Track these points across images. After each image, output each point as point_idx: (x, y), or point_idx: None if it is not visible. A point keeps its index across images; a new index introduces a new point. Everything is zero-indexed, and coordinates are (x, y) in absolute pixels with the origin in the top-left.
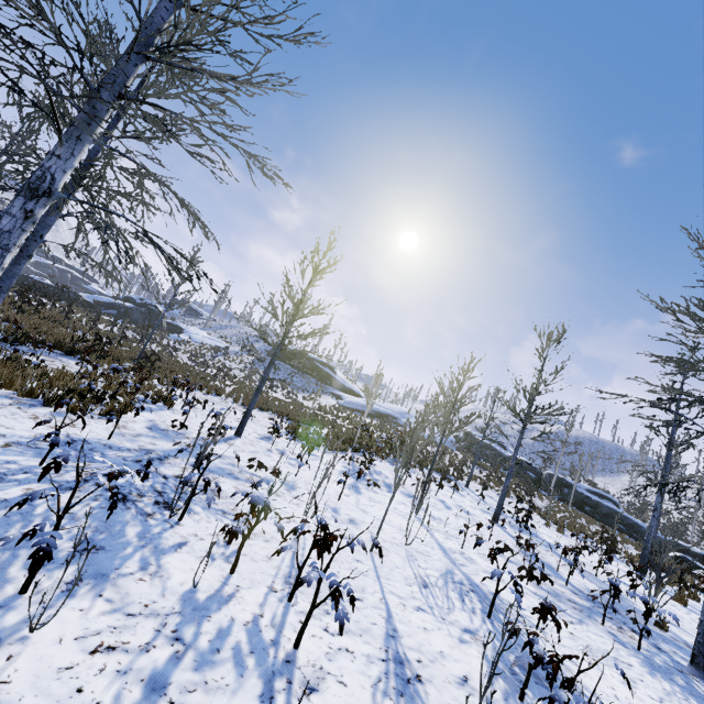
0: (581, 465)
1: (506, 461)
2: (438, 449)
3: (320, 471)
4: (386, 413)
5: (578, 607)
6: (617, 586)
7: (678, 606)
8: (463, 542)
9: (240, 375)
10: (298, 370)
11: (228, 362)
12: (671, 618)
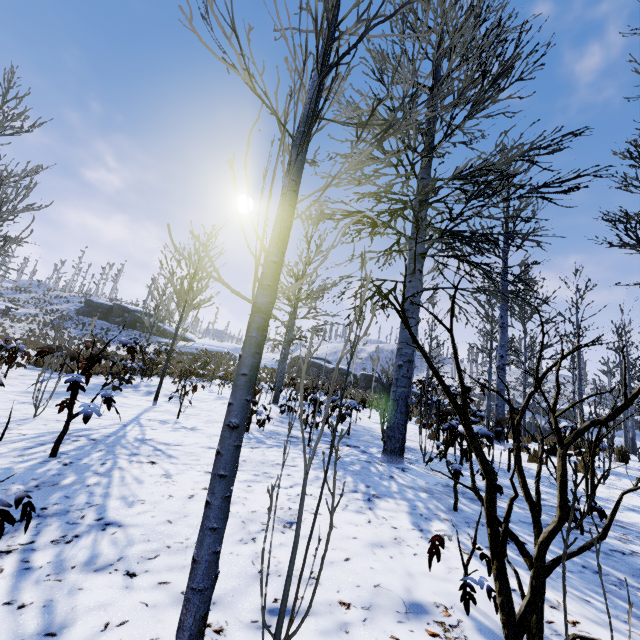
0: (377, 356)
1: (330, 372)
2: (177, 327)
3: (25, 385)
4: (217, 350)
5: (294, 440)
6: (348, 414)
7: (423, 430)
8: (179, 411)
9: (24, 334)
10: (117, 324)
11: (8, 323)
12: (409, 437)
